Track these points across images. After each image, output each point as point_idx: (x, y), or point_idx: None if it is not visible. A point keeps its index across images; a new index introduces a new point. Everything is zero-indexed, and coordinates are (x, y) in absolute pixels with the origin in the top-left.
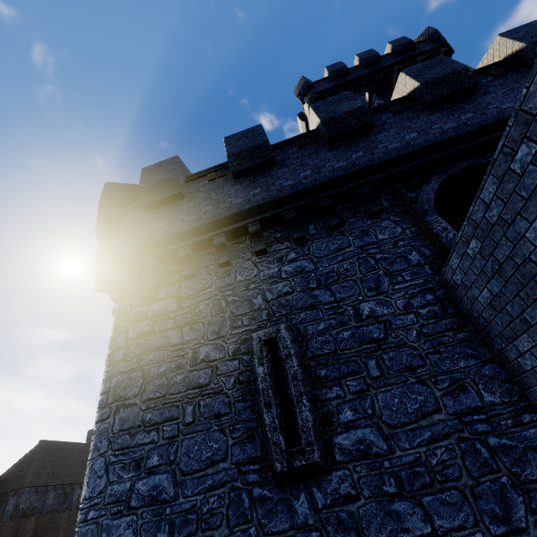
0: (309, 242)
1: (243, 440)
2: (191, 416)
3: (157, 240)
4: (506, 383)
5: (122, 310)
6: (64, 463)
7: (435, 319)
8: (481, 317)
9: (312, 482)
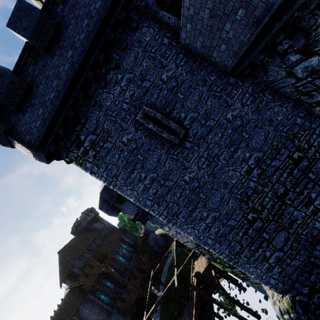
0: (121, 64)
1: (162, 147)
2: (142, 157)
3: (51, 119)
4: (215, 70)
5: (73, 157)
6: (77, 246)
7: (187, 63)
8: (200, 53)
9: (186, 138)
